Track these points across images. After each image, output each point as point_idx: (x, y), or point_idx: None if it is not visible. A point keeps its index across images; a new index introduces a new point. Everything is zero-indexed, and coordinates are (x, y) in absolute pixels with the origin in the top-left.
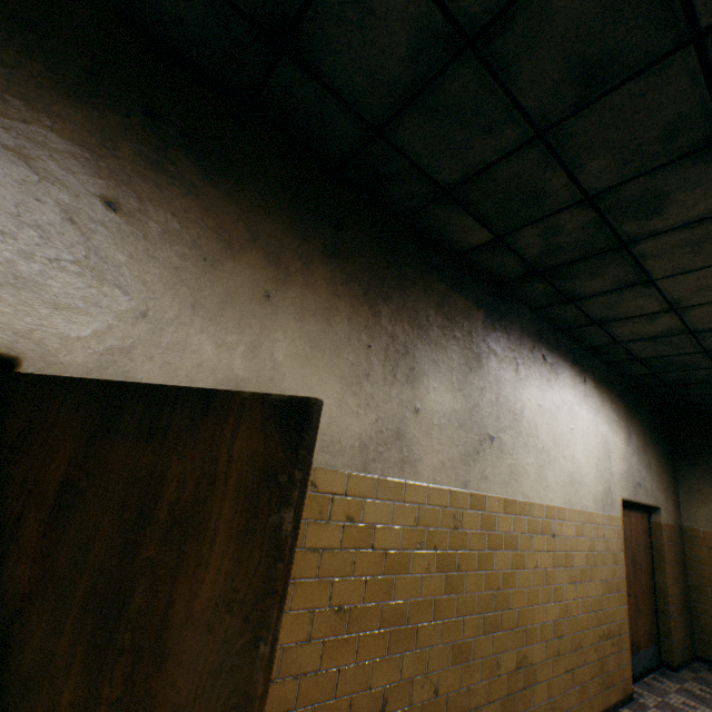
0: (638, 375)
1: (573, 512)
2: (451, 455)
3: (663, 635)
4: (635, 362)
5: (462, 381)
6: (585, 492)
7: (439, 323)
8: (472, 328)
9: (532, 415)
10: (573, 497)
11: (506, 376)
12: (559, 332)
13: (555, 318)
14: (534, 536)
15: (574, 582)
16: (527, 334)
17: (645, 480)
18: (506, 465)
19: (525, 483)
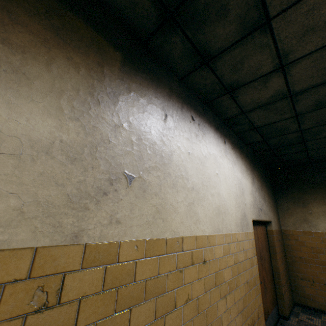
0: (255, 142)
1: (221, 236)
2: (44, 198)
3: (279, 298)
4: (254, 131)
5: (80, 109)
6: (229, 219)
7: (38, 31)
8: (104, 63)
9: (182, 160)
10: (220, 225)
11: (152, 122)
12: (204, 105)
13: (199, 89)
14: (185, 270)
15: (224, 295)
16: (177, 96)
17: (263, 206)
18: (151, 205)
19: (175, 220)
